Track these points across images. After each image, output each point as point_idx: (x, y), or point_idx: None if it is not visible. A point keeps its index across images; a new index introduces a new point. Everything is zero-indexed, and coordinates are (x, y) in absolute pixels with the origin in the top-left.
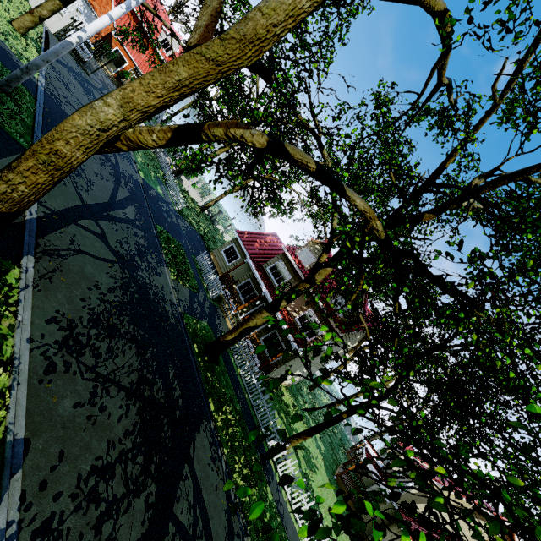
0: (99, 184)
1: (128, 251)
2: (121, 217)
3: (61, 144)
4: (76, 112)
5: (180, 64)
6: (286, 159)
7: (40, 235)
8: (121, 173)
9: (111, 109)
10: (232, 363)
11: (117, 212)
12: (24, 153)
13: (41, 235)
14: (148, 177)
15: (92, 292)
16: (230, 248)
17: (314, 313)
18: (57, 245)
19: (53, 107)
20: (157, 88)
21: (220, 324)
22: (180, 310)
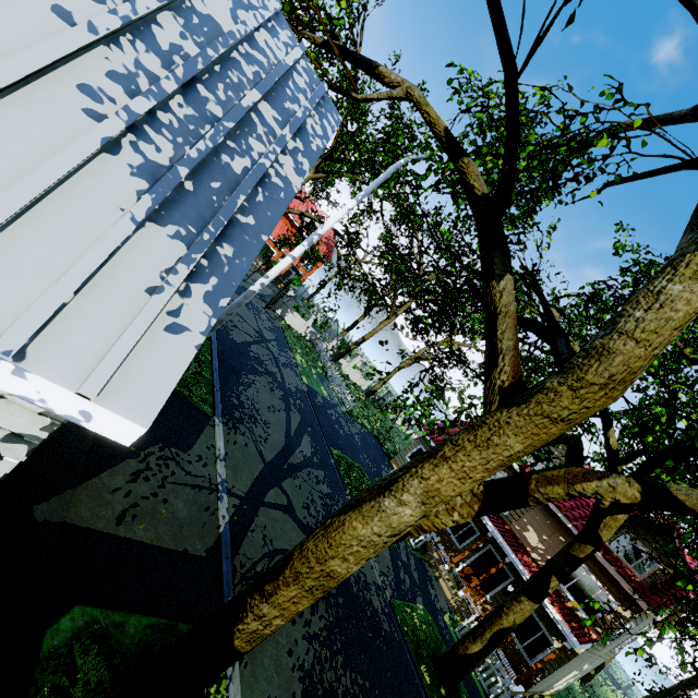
0: (273, 422)
1: (316, 516)
2: (300, 461)
3: (335, 563)
4: (356, 515)
5: (509, 433)
6: (676, 512)
7: (235, 549)
8: (288, 391)
9: (407, 508)
10: (473, 682)
11: (295, 455)
12: (283, 571)
13: (236, 548)
14: (310, 378)
15: (296, 626)
16: (417, 452)
17: (585, 565)
18: (252, 557)
19: (224, 341)
20: (475, 470)
21: (436, 595)
22: (388, 597)
